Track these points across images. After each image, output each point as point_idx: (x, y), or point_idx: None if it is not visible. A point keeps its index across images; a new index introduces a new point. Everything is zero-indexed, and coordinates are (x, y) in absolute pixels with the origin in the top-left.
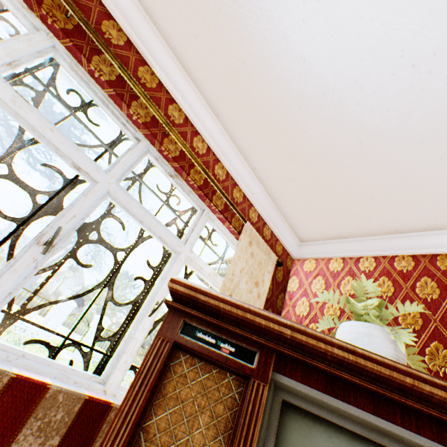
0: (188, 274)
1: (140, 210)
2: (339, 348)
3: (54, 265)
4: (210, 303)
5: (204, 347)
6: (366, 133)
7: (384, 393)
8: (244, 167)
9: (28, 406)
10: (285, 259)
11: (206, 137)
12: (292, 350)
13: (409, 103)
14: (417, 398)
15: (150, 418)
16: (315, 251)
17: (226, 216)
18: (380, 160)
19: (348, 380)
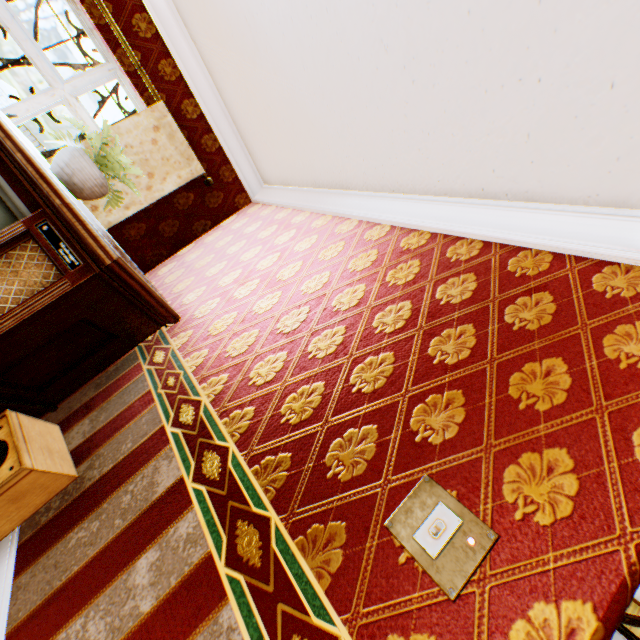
0: None
1: (5, 13)
2: None
3: None
4: None
5: None
6: (246, 7)
7: None
8: (184, 38)
9: None
10: (234, 192)
11: None
12: None
13: None
14: None
15: None
16: (267, 197)
17: (136, 85)
18: (269, 57)
19: None
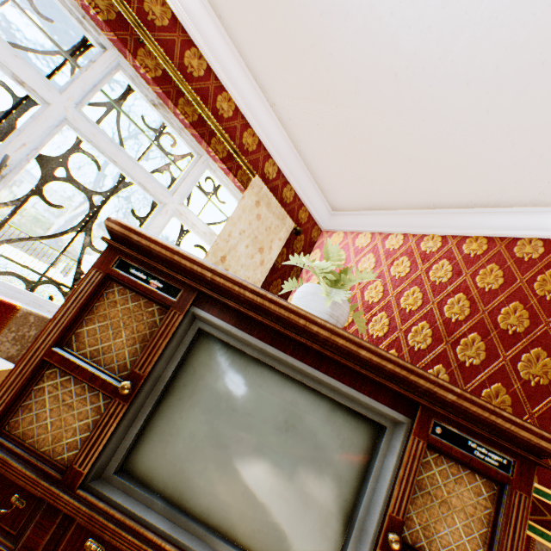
0: (185, 232)
1: (110, 147)
2: (252, 292)
3: (17, 200)
4: (143, 244)
5: (134, 281)
6: (402, 64)
7: (279, 330)
8: (260, 103)
9: (0, 320)
10: (310, 229)
11: (204, 52)
12: (211, 291)
13: (455, 19)
14: (308, 337)
15: (82, 328)
16: (346, 223)
17: (230, 167)
18: (419, 106)
19: (255, 319)
